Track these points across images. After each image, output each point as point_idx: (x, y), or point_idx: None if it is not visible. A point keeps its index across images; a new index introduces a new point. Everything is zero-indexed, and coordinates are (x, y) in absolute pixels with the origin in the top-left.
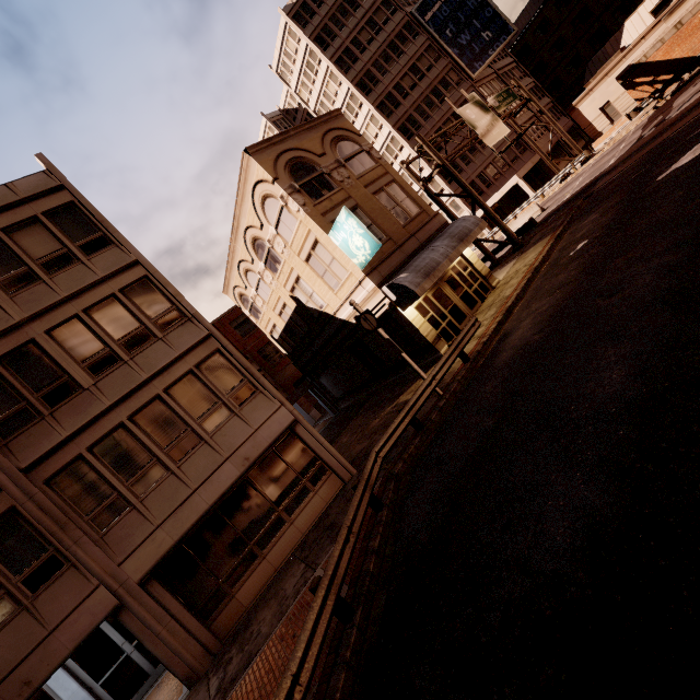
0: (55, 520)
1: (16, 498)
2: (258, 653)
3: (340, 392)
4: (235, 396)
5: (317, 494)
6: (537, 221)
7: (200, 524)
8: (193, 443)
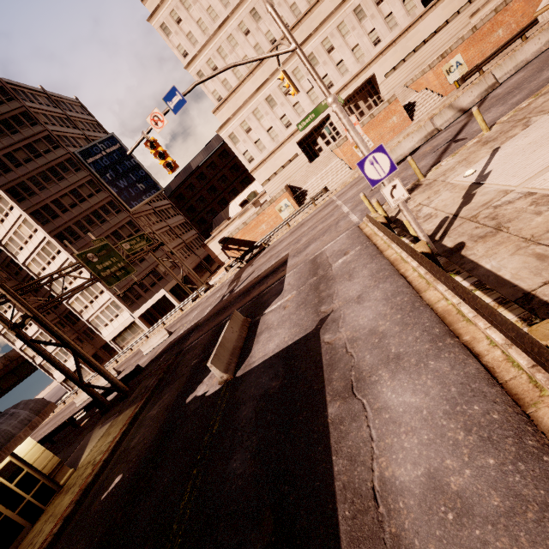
0: None
1: None
2: None
3: None
4: None
5: None
6: (162, 348)
7: None
8: None
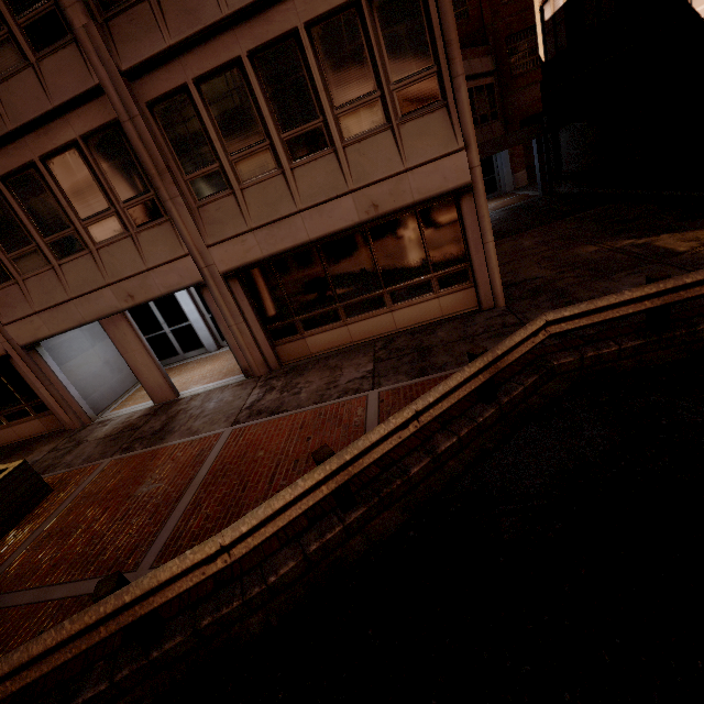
0: (153, 161)
1: (117, 110)
2: (284, 413)
3: (574, 167)
4: (404, 93)
5: (438, 300)
6: None
7: (296, 252)
8: (318, 143)
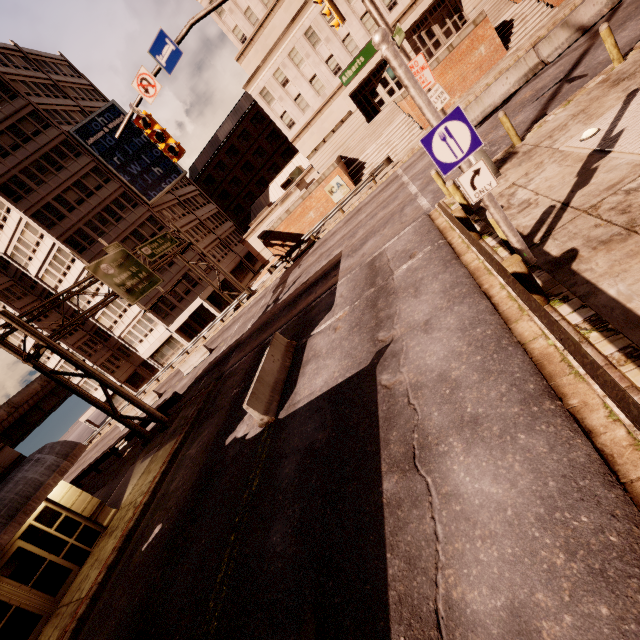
0: None
1: None
2: None
3: None
4: None
5: None
6: (202, 369)
7: None
8: None
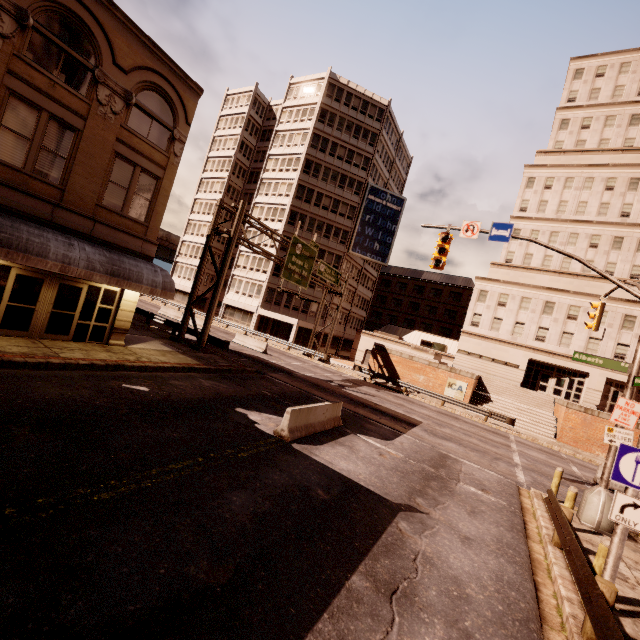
0: None
1: None
2: None
3: None
4: None
5: None
6: (249, 352)
7: None
8: None
